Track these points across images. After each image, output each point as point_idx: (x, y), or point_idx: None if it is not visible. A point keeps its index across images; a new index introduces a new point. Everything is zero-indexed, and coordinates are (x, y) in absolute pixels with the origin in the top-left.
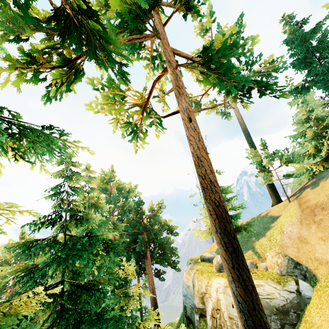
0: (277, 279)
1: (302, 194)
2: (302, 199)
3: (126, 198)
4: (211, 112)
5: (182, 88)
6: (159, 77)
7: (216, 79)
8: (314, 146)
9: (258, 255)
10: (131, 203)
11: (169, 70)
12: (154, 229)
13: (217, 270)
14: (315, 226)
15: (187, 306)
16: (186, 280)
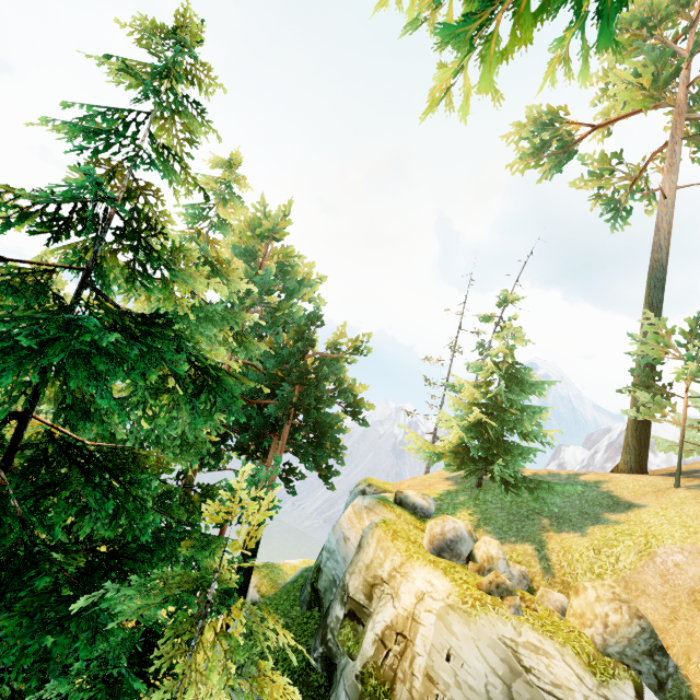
0: (590, 657)
1: None
2: None
3: (290, 295)
4: (583, 187)
5: None
6: None
7: None
8: None
9: (547, 567)
10: (297, 309)
11: None
12: (324, 388)
13: (433, 547)
14: None
15: (325, 571)
16: (346, 525)
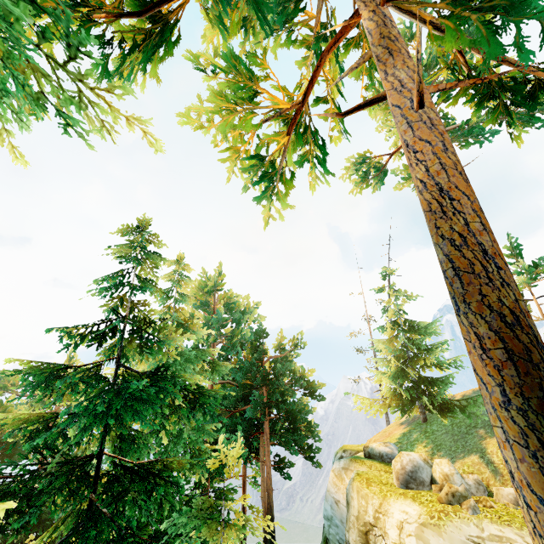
0: None
1: None
2: None
3: (239, 322)
4: (403, 187)
5: (397, 41)
6: (335, 39)
7: (481, 29)
8: None
9: (494, 469)
10: (246, 331)
11: (365, 12)
12: (282, 382)
13: (400, 482)
14: None
15: (331, 539)
16: (333, 489)
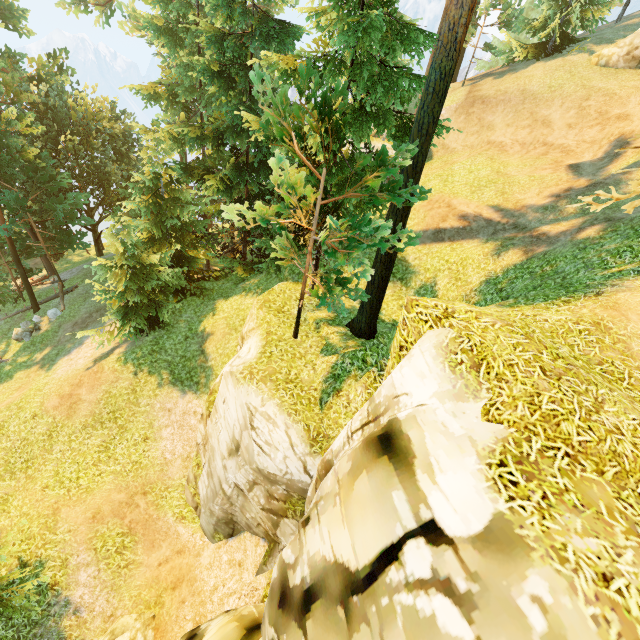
0: None
1: (481, 81)
2: (476, 87)
3: None
4: None
5: None
6: None
7: None
8: (547, 17)
9: None
10: None
11: None
12: None
13: None
14: (464, 117)
15: None
16: None
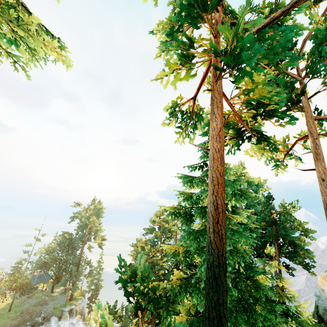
0: None
1: None
2: None
3: (255, 192)
4: None
5: (319, 155)
6: (301, 138)
7: None
8: None
9: None
10: (261, 198)
11: (310, 139)
12: (285, 226)
13: None
14: None
15: (319, 305)
16: (320, 284)
